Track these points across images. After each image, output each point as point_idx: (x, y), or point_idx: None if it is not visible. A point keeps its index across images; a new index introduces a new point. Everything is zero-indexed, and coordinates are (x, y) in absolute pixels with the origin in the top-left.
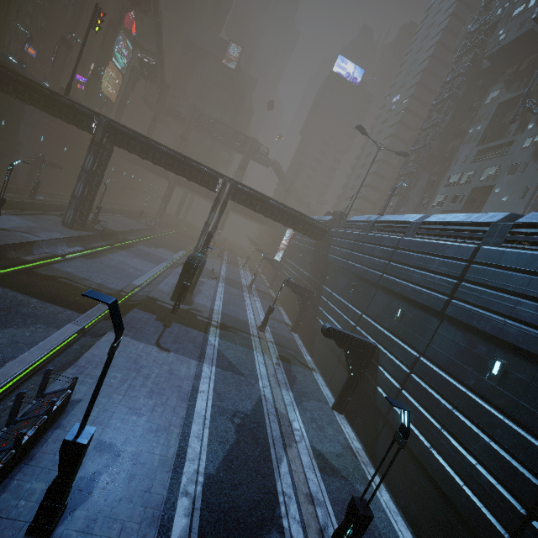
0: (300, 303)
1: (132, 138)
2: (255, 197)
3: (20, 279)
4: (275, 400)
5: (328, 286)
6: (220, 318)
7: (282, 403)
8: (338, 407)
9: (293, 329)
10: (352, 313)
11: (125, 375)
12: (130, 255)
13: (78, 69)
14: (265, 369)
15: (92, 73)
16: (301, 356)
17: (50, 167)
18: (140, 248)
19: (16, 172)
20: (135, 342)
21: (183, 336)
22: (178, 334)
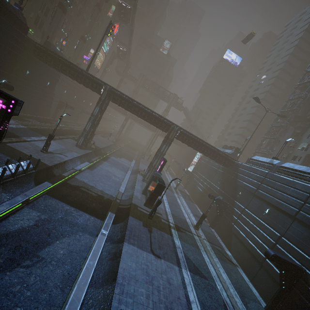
0: (217, 210)
1: (123, 98)
2: (192, 138)
3: (62, 190)
4: (233, 305)
5: (239, 202)
6: (172, 219)
7: (238, 308)
8: (270, 308)
9: (211, 226)
10: (270, 232)
11: (146, 290)
12: (110, 165)
13: (85, 52)
14: (213, 269)
15: (92, 55)
16: (225, 252)
17: (67, 108)
18: (113, 158)
19: (49, 110)
20: (140, 251)
21: (162, 241)
22: (158, 238)
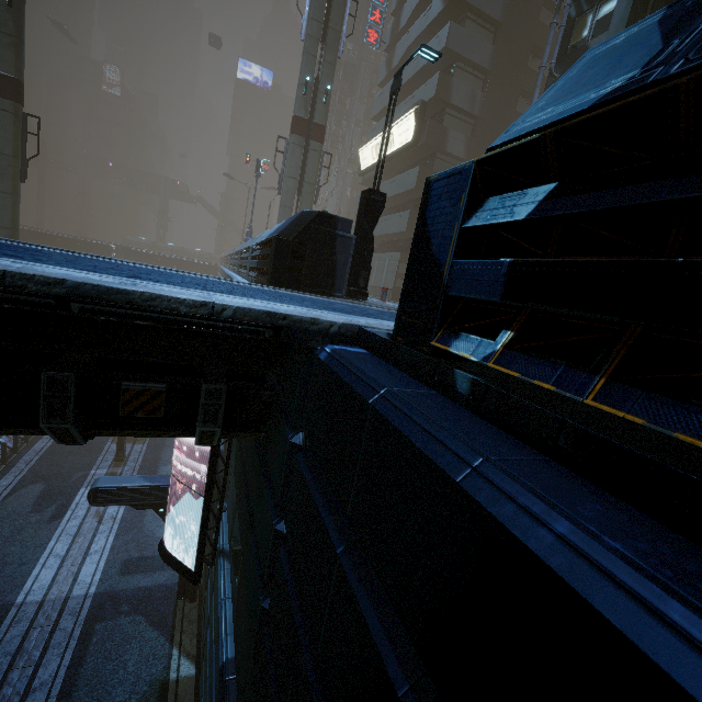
0: None
1: (24, 231)
2: (148, 254)
3: None
4: None
5: None
6: None
7: None
8: None
9: None
10: None
11: None
12: None
13: None
14: None
15: None
16: None
17: None
18: None
19: None
20: None
21: None
22: None
